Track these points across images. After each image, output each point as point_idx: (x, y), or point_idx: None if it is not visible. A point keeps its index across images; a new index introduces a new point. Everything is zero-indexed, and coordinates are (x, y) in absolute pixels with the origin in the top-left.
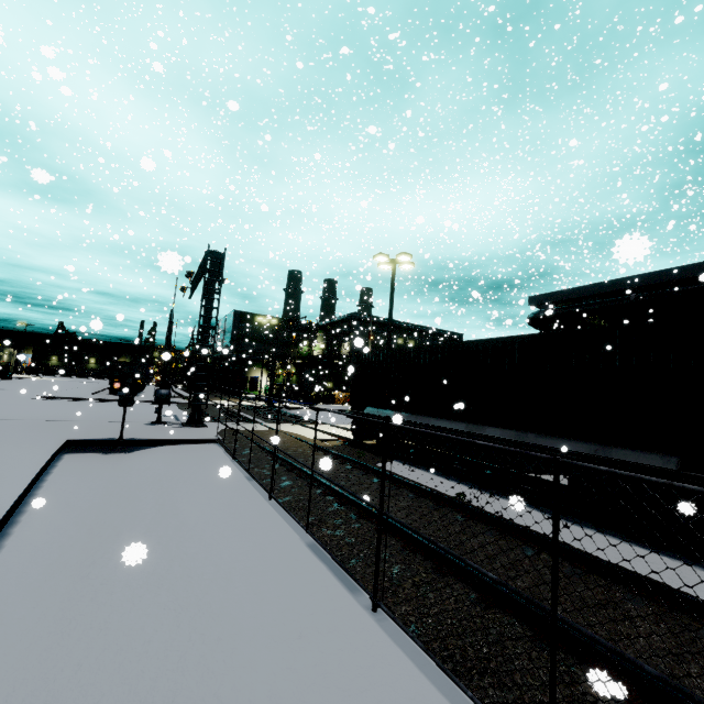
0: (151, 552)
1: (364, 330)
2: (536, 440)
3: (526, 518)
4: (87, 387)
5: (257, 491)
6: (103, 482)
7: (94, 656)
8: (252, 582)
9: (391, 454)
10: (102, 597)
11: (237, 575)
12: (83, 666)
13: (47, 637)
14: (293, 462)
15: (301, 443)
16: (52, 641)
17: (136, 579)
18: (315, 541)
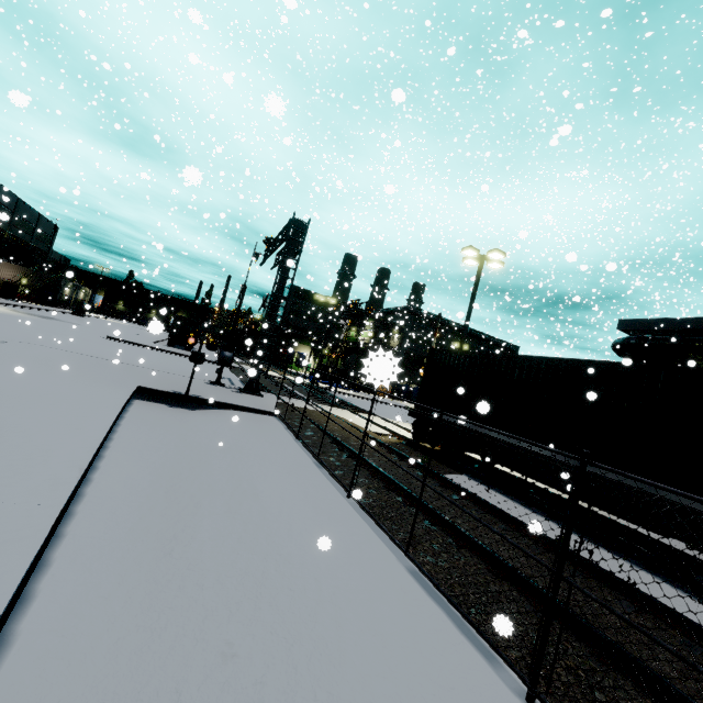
0: (238, 541)
1: (417, 325)
2: (675, 496)
3: (653, 589)
4: (148, 335)
5: (331, 483)
6: (174, 438)
7: (194, 682)
8: (363, 615)
9: (457, 466)
10: (191, 591)
11: (343, 600)
12: (182, 695)
13: (136, 633)
14: (364, 457)
15: (361, 434)
16: (141, 641)
17: (228, 575)
18: (415, 568)
